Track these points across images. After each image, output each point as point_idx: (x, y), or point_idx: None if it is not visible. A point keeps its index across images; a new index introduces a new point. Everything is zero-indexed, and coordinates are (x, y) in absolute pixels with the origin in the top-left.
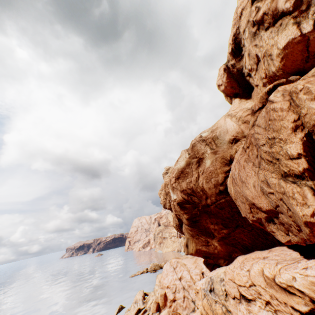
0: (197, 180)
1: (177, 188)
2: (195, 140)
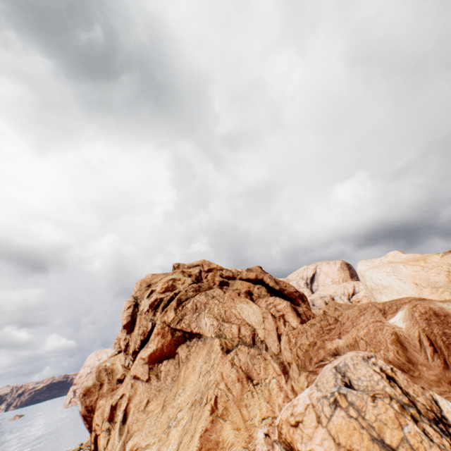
0: (97, 400)
1: (83, 403)
2: (102, 366)
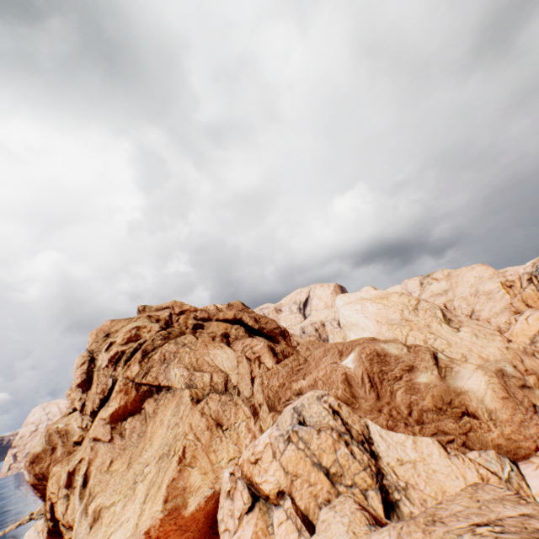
0: (49, 466)
1: (32, 472)
2: (53, 429)
